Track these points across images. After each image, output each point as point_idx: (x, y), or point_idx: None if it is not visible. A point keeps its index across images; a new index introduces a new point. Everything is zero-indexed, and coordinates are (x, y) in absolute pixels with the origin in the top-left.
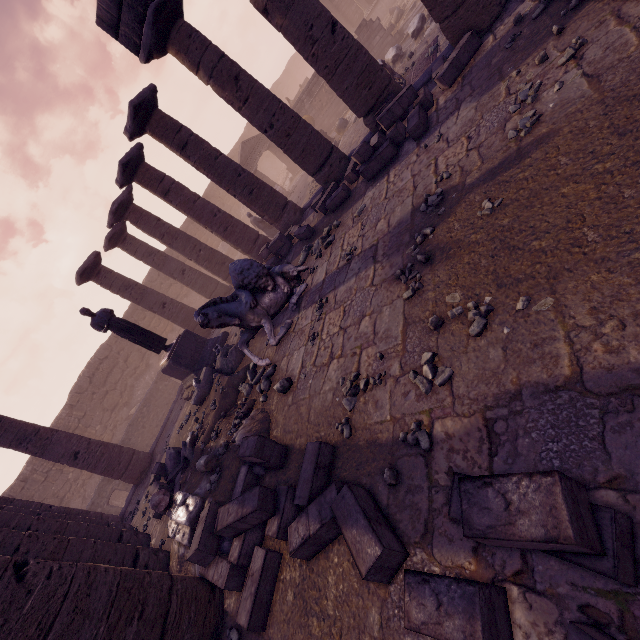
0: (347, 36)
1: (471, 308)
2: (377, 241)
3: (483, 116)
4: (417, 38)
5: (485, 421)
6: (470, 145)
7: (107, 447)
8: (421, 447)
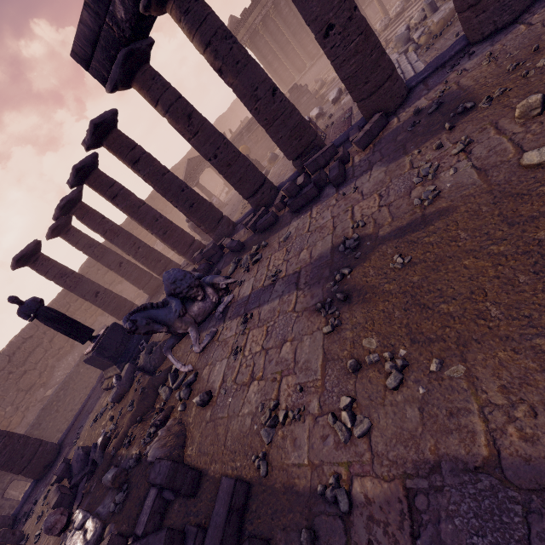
0: (284, 99)
1: (387, 358)
2: (300, 269)
3: (392, 180)
4: (335, 104)
5: (405, 491)
6: (381, 202)
7: (12, 438)
8: (340, 508)
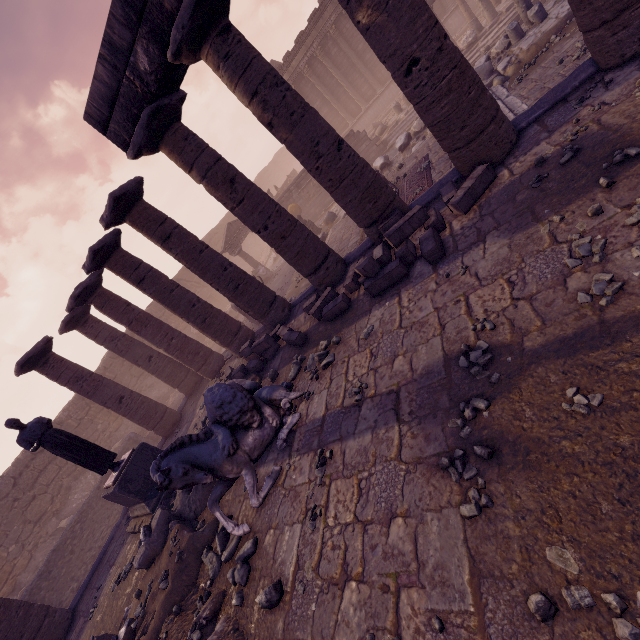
0: (353, 154)
1: (613, 607)
2: (398, 387)
3: (524, 259)
4: (404, 151)
5: None
6: (515, 292)
7: (8, 609)
8: None
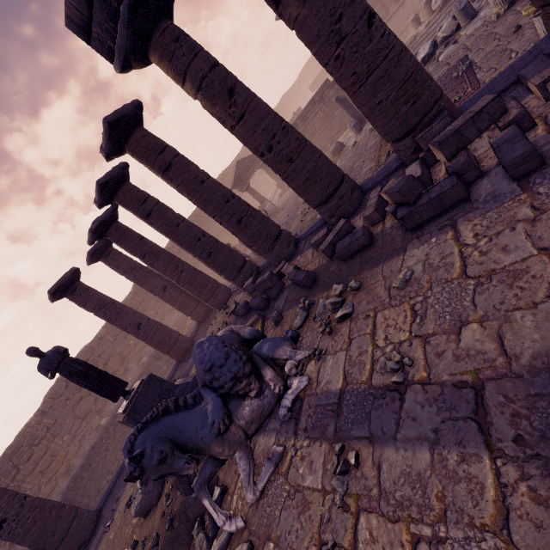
0: (388, 32)
1: None
2: (477, 379)
3: None
4: (426, 64)
5: None
6: None
7: (43, 510)
8: None
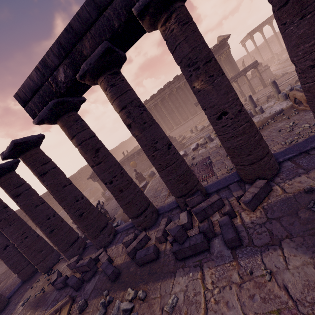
0: (176, 152)
1: None
2: None
3: None
4: (194, 151)
5: None
6: None
7: None
8: None
